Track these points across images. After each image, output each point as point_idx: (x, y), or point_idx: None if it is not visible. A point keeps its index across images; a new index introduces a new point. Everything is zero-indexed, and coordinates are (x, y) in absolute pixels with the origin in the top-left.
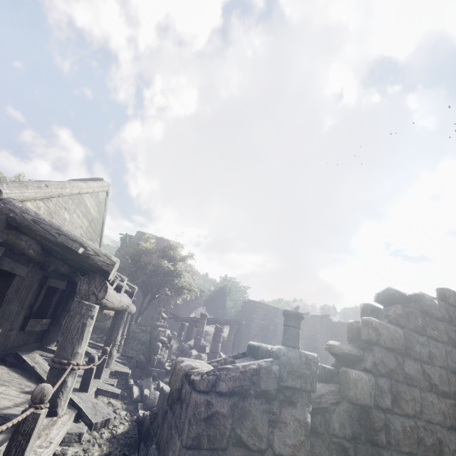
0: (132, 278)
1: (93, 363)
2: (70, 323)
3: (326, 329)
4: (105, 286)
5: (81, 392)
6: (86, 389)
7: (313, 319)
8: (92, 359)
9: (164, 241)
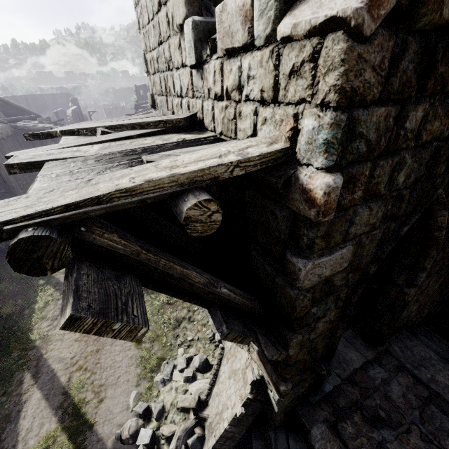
0: None
1: None
2: None
3: None
4: None
5: None
6: None
7: None
8: None
9: None
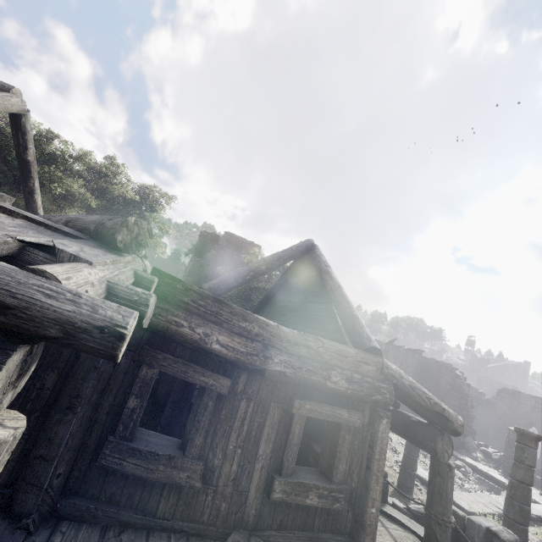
0: (240, 298)
1: (387, 478)
2: (447, 486)
3: (417, 364)
4: (451, 443)
5: (386, 505)
6: (386, 501)
7: (407, 353)
8: (387, 475)
9: (254, 246)
